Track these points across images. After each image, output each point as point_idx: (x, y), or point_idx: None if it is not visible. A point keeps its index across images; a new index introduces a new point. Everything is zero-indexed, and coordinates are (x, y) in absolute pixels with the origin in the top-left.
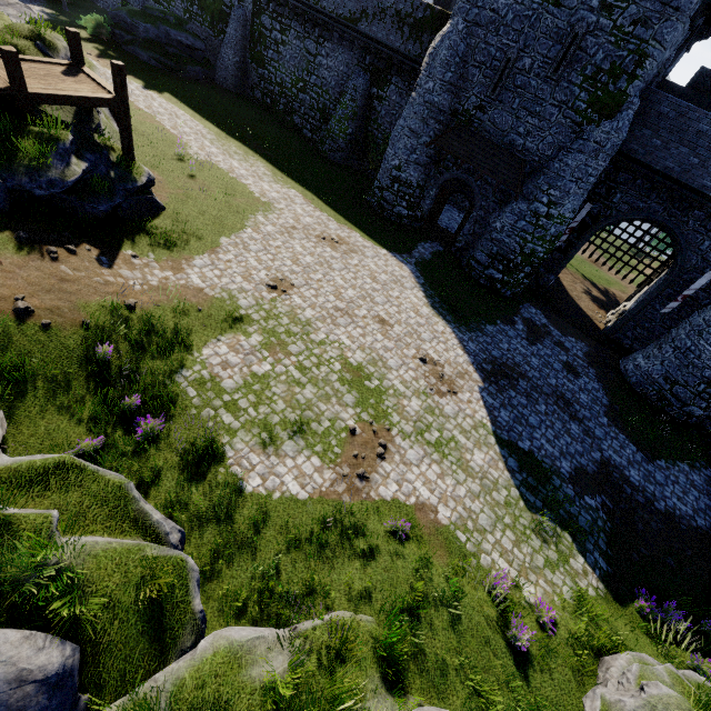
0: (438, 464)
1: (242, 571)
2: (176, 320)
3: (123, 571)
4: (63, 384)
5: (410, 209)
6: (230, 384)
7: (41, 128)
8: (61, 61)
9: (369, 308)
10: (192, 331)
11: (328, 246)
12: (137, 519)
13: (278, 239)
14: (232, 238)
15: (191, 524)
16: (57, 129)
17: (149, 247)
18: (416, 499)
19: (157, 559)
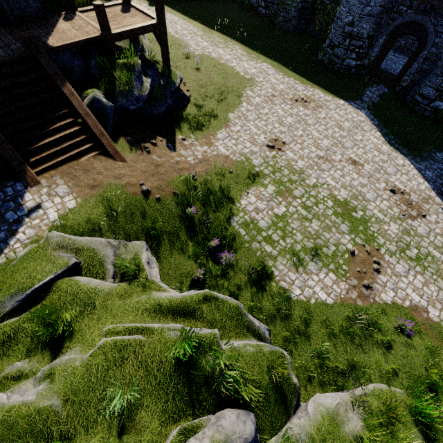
0: (421, 275)
1: (304, 352)
2: (219, 181)
3: (258, 364)
4: (175, 235)
5: (358, 59)
6: (263, 224)
7: (123, 59)
8: (117, 2)
9: (342, 153)
10: (230, 188)
11: (300, 105)
12: (248, 326)
13: (265, 107)
14: (235, 113)
15: (266, 321)
16: (133, 58)
17: (189, 130)
18: (409, 302)
19: (270, 354)
